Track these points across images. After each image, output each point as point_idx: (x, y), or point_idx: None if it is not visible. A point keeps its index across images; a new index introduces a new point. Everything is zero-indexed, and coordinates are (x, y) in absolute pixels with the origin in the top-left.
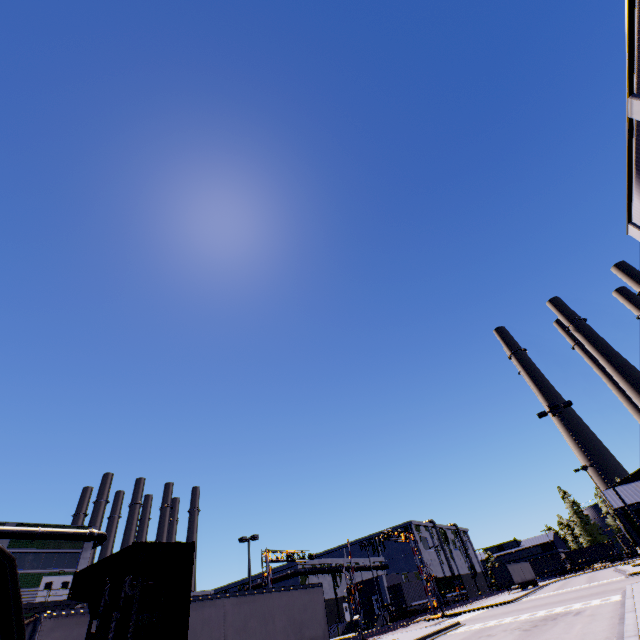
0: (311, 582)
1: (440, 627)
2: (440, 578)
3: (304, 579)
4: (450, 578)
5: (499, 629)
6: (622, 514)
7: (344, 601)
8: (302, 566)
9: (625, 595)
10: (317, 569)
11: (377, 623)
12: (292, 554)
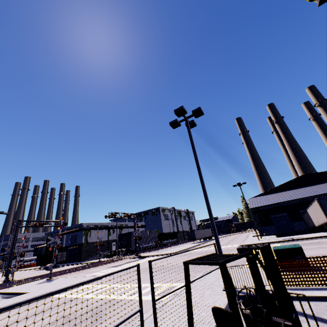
0: (92, 233)
1: (62, 287)
2: (162, 234)
3: (86, 232)
4: (169, 234)
5: (22, 326)
6: (256, 211)
7: (113, 241)
8: (87, 226)
9: (130, 325)
10: (96, 227)
11: (121, 253)
12: (43, 223)
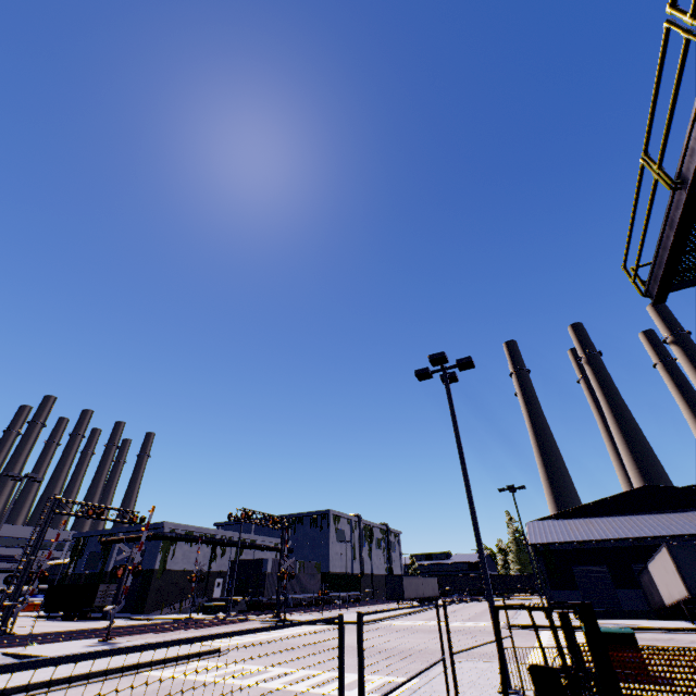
0: (179, 549)
1: (157, 657)
2: (330, 575)
3: (168, 544)
4: (345, 577)
5: None
6: (541, 552)
7: (219, 576)
8: (172, 530)
9: None
10: (190, 537)
11: (235, 608)
12: (101, 511)
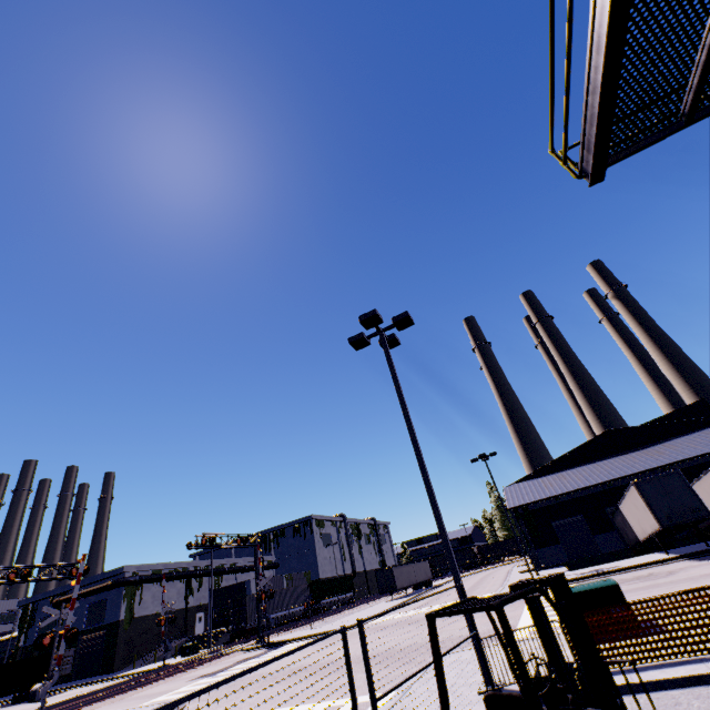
0: (147, 592)
1: None
2: (319, 582)
3: (133, 590)
4: (335, 581)
5: None
6: (521, 514)
7: (199, 611)
8: (135, 573)
9: None
10: (157, 576)
11: (219, 641)
12: (27, 572)
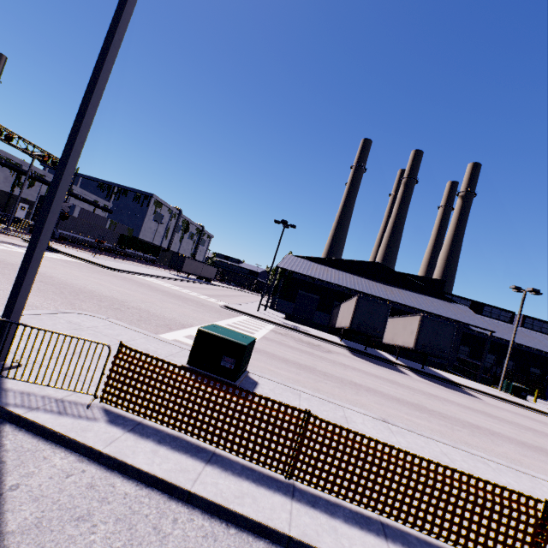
0: None
1: None
2: (130, 238)
3: None
4: (145, 244)
5: None
6: (285, 275)
7: (24, 202)
8: None
9: None
10: None
11: (26, 228)
12: None
